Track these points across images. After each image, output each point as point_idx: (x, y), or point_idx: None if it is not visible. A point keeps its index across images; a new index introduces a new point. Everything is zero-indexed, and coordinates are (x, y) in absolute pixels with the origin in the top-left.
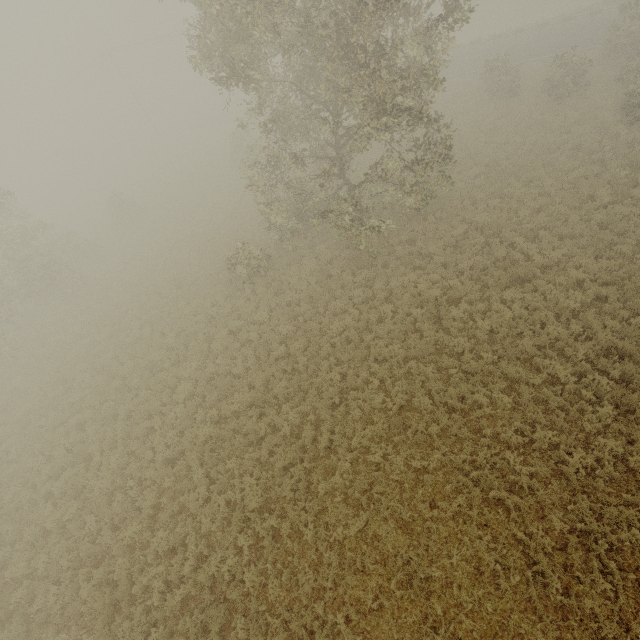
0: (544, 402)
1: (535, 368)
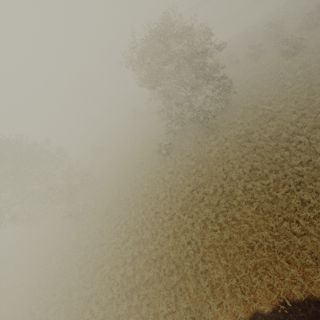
0: (300, 150)
1: (291, 142)
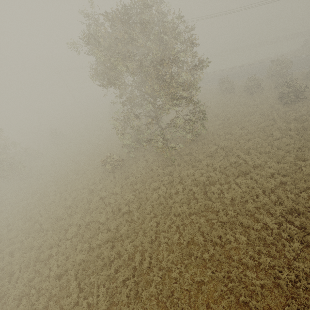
0: (263, 239)
1: (256, 220)
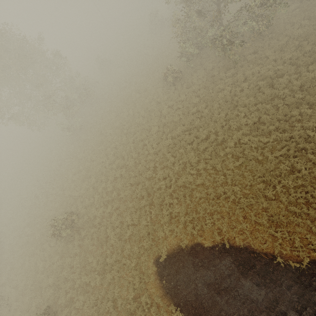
0: None
1: None
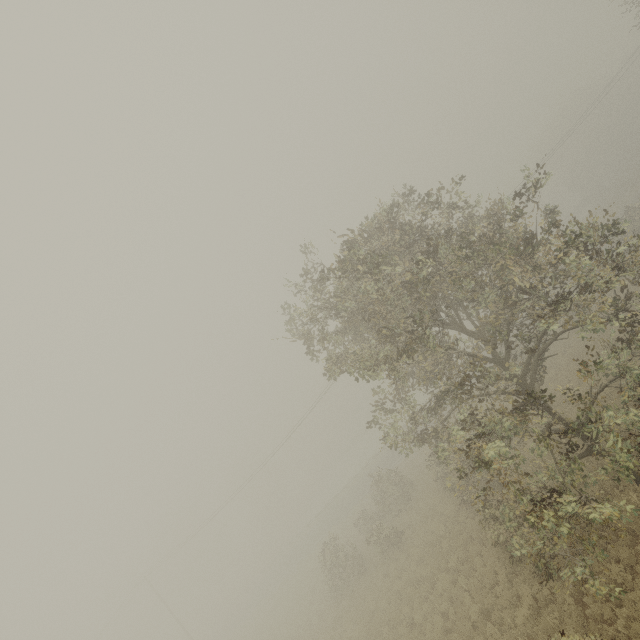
0: None
1: None
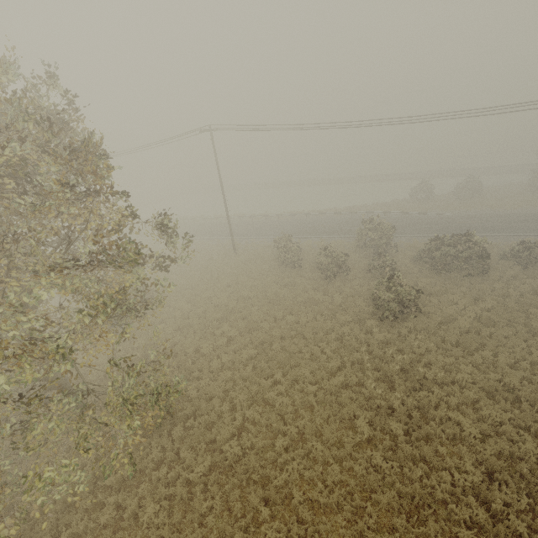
0: None
1: None
